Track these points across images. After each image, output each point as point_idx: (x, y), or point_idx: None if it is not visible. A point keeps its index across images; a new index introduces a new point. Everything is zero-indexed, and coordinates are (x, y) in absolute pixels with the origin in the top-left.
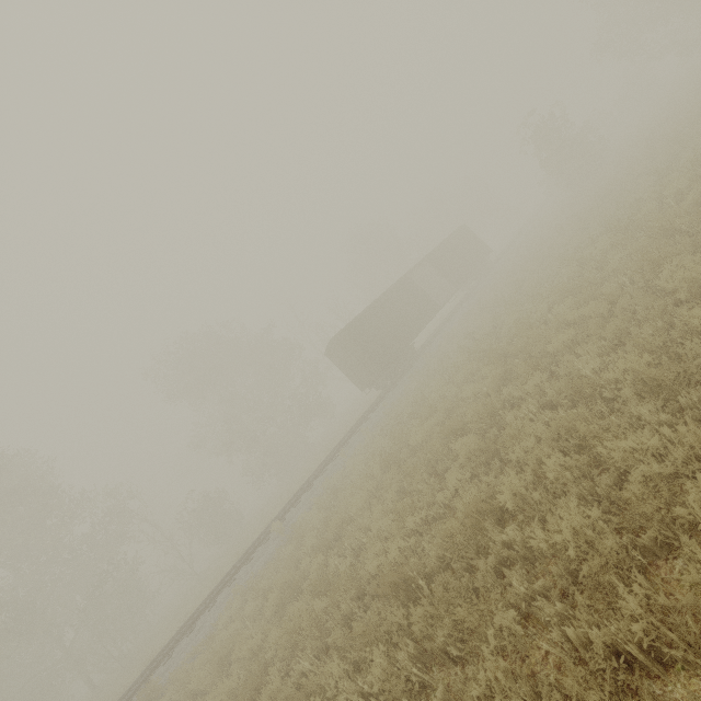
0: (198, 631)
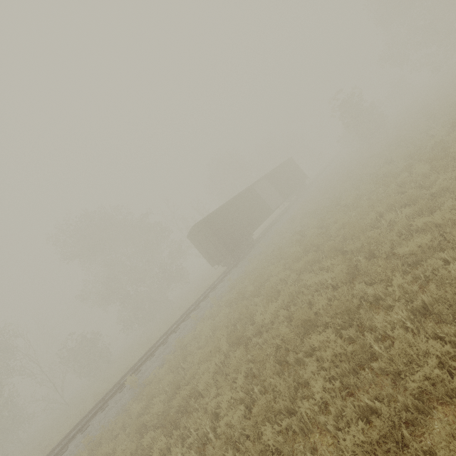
0: None
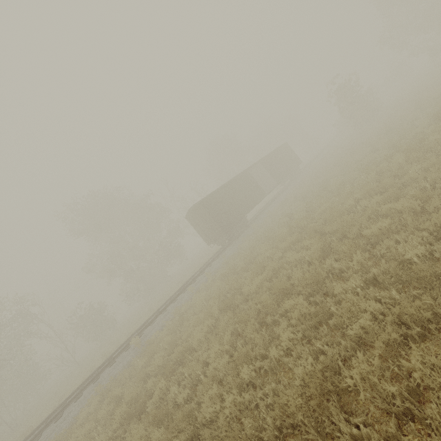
0: (64, 419)
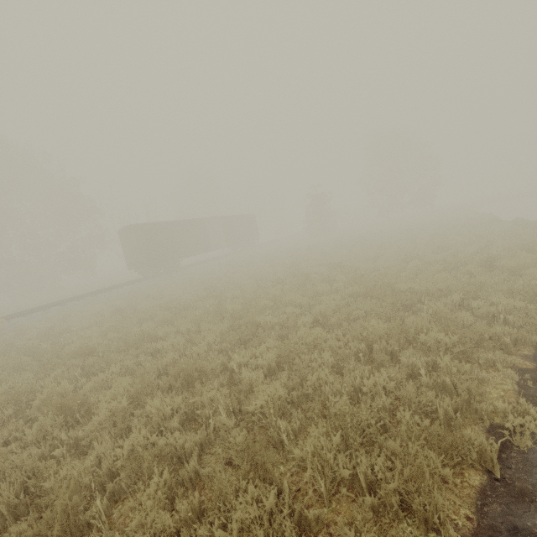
0: None
